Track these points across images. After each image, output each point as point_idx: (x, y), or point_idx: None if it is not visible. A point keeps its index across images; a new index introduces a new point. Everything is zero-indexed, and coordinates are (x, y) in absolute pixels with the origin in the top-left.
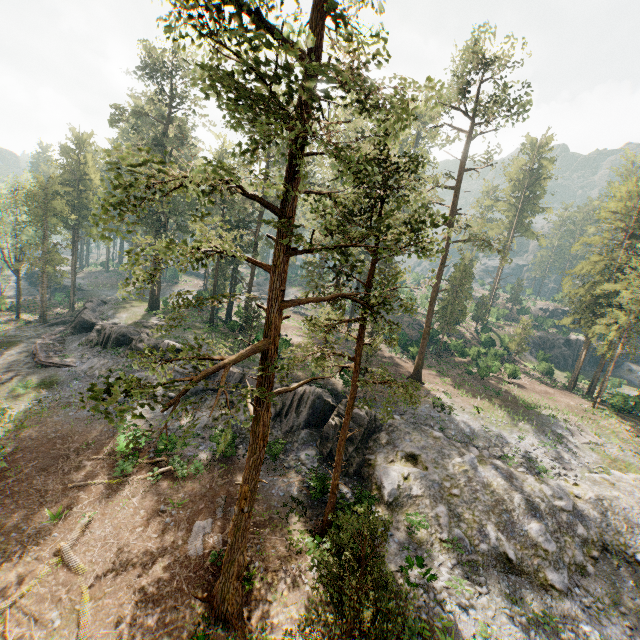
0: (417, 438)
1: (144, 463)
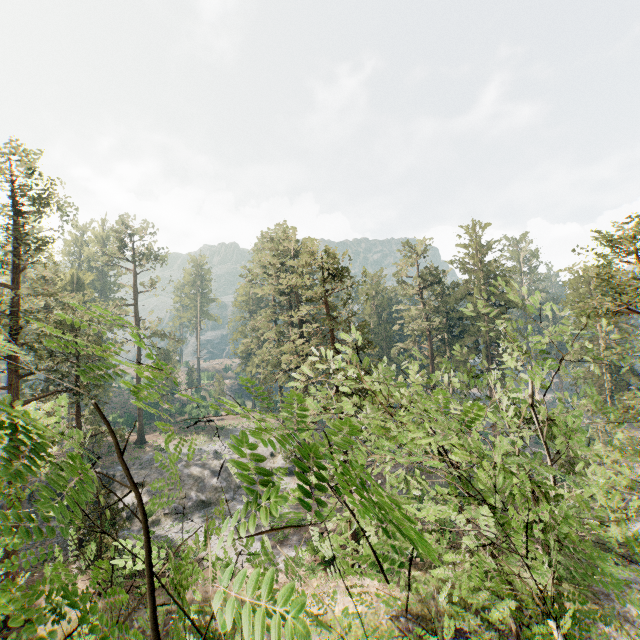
0: (143, 472)
1: None
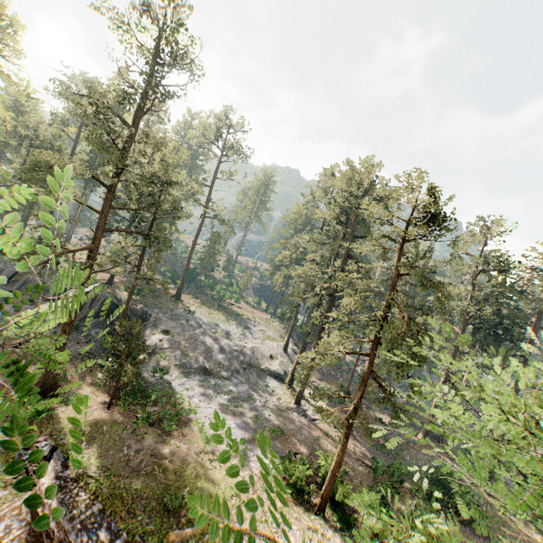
0: (171, 323)
1: None
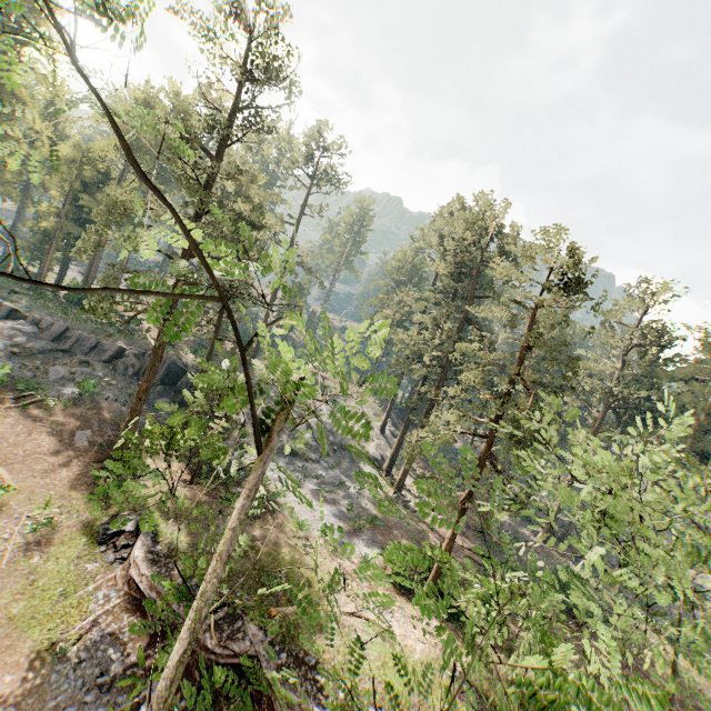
0: None
1: (7, 398)
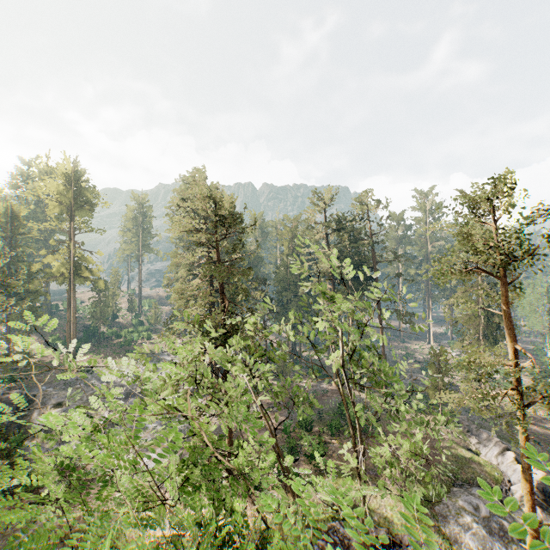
0: (63, 393)
1: None
